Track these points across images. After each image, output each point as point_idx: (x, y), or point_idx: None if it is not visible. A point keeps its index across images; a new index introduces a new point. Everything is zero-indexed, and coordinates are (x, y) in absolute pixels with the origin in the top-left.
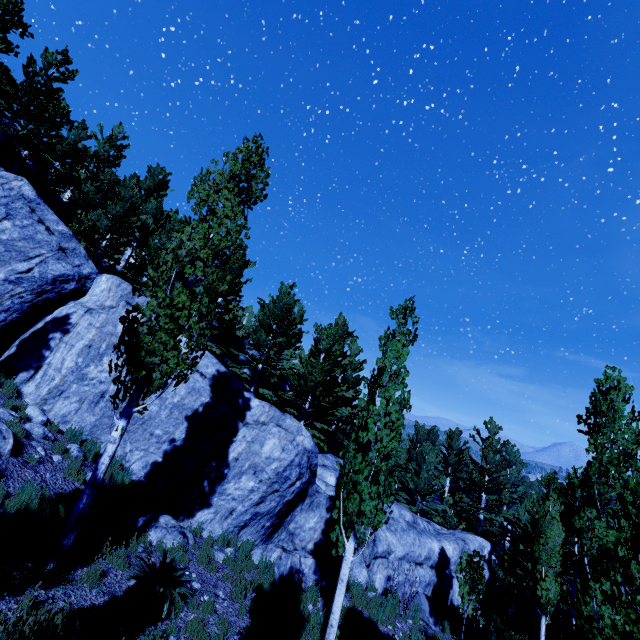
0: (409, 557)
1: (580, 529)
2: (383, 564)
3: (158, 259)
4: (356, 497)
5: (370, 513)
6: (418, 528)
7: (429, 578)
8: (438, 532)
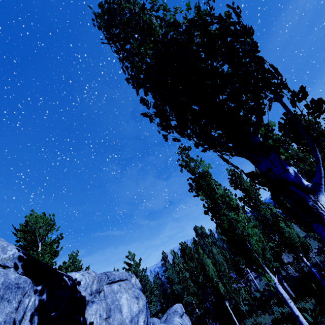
0: None
1: (262, 215)
2: None
3: (144, 3)
4: (256, 238)
5: (264, 241)
6: (166, 322)
7: None
8: (163, 321)
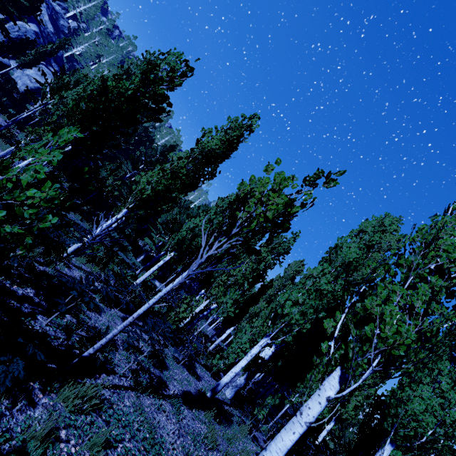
0: (30, 77)
1: None
2: (20, 71)
3: None
4: None
5: None
6: None
7: (28, 84)
8: None
